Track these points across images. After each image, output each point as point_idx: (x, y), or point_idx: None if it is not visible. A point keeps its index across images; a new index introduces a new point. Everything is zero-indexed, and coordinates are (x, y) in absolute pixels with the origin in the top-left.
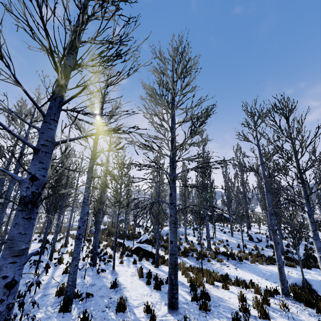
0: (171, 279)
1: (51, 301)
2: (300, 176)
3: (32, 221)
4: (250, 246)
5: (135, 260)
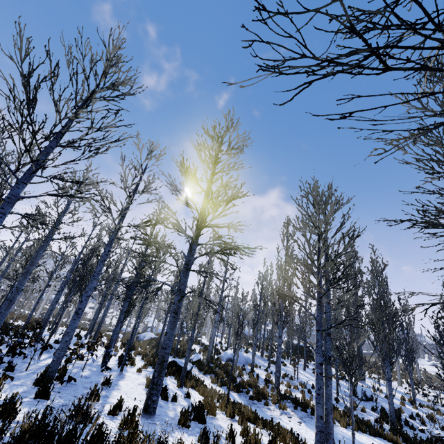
0: (154, 376)
1: (35, 377)
2: (317, 272)
3: None
4: (345, 402)
5: None
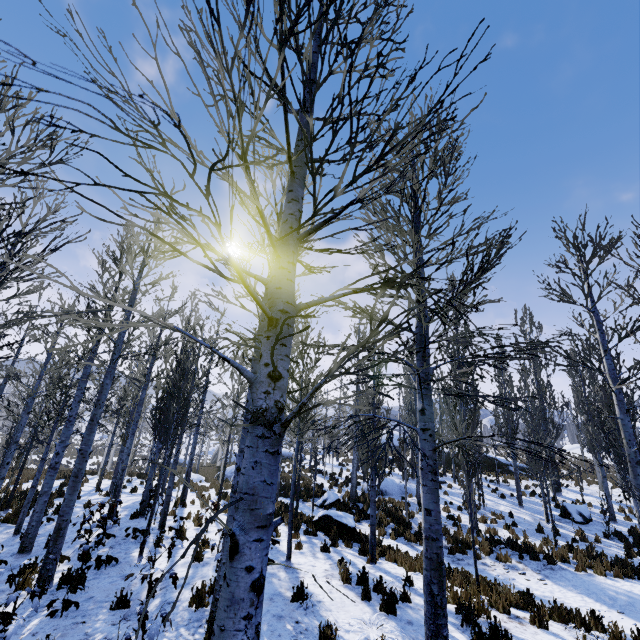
0: (431, 592)
1: (184, 616)
2: None
3: (278, 459)
4: (565, 531)
5: (327, 544)
